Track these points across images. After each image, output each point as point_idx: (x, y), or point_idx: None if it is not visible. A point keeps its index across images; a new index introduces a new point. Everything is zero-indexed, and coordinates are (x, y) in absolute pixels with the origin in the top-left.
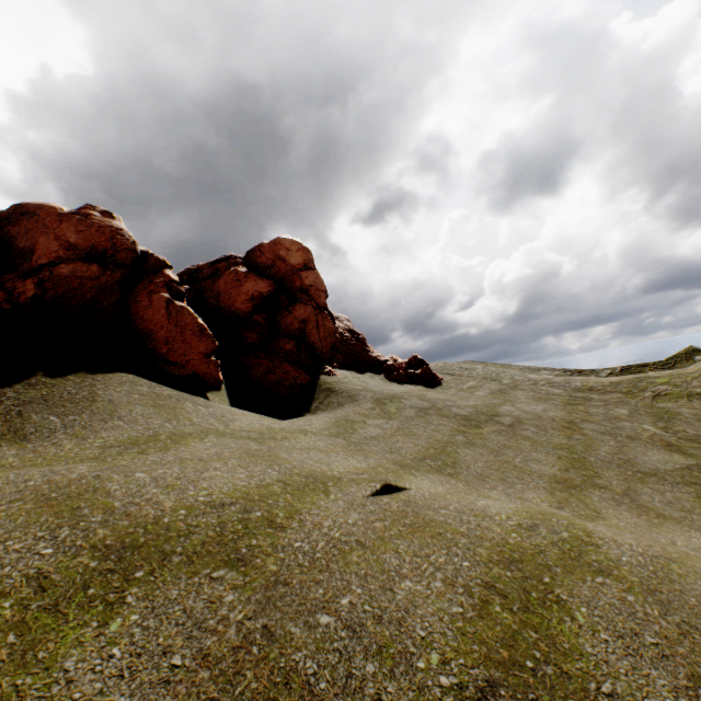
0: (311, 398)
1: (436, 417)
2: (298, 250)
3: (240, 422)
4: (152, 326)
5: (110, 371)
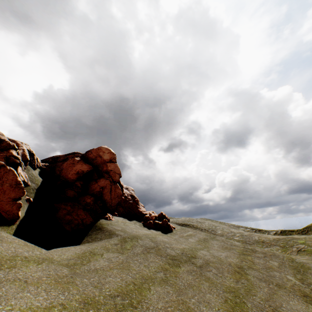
0: (87, 232)
1: (153, 255)
2: (108, 152)
3: None
4: None
5: None
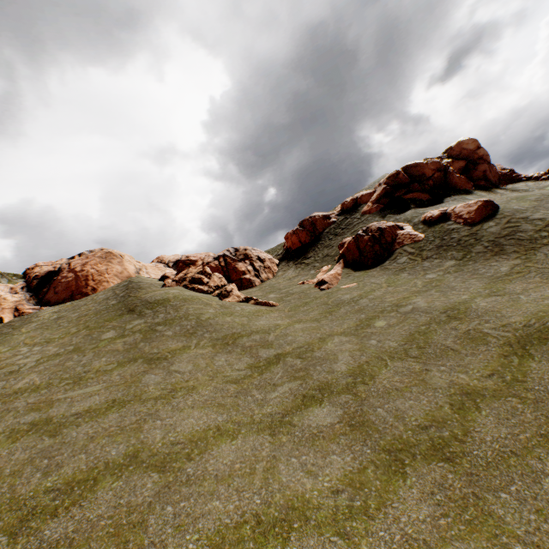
0: None
1: None
2: (472, 142)
3: None
4: (455, 184)
5: (459, 195)
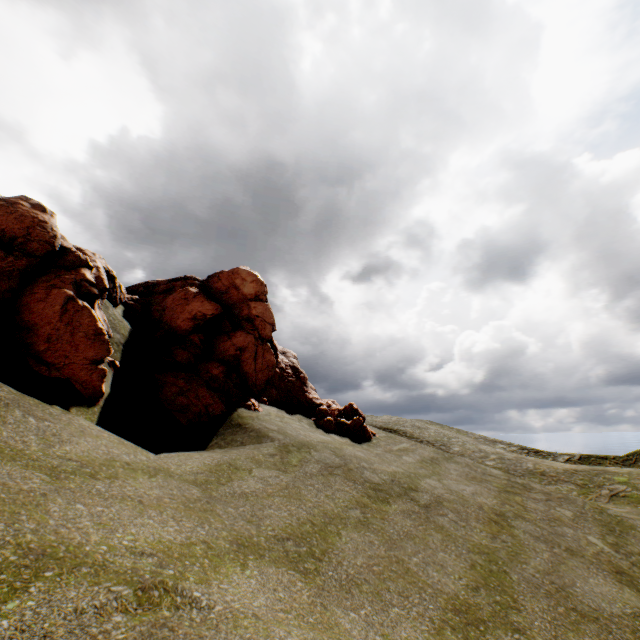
0: (216, 430)
1: (340, 480)
2: (252, 281)
3: (75, 445)
4: (38, 320)
5: None
